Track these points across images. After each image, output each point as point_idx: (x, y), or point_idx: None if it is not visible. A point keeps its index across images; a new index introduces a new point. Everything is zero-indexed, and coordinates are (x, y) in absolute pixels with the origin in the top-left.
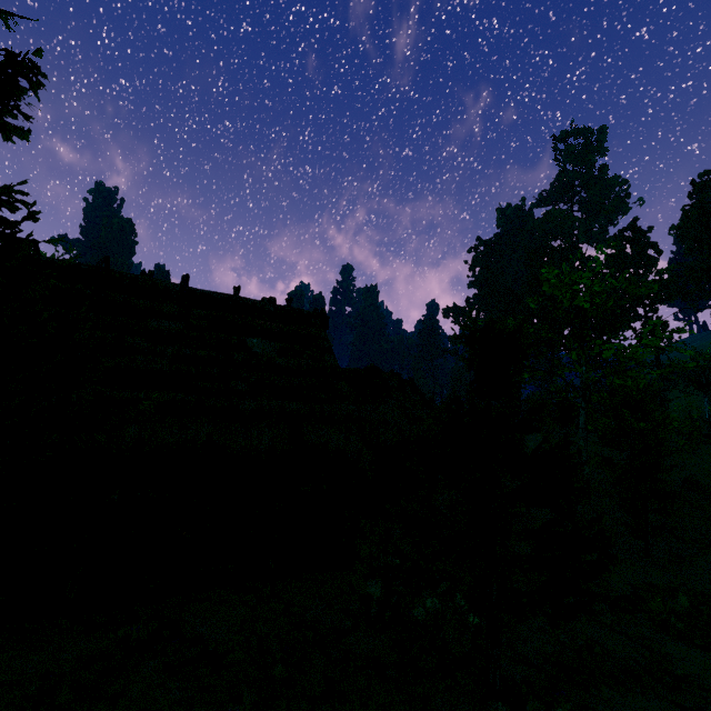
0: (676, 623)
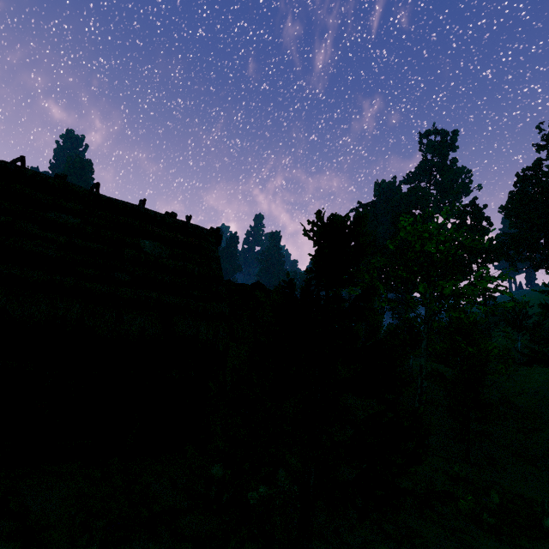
0: (487, 519)
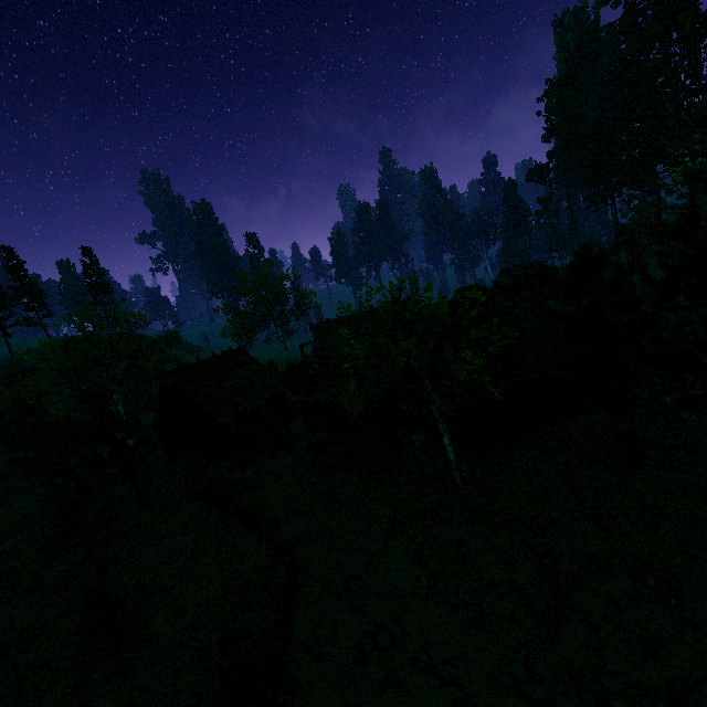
0: None
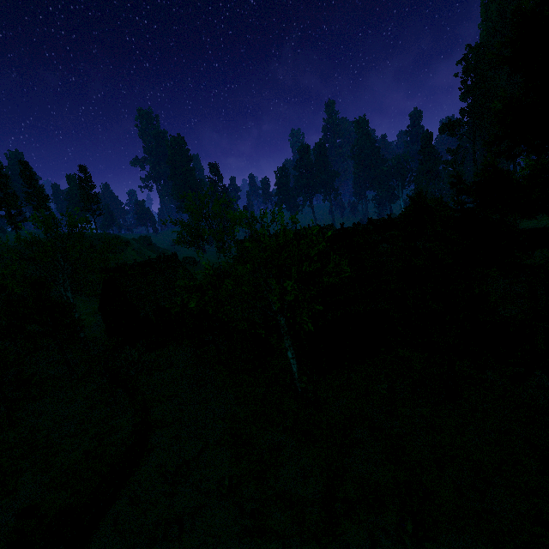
0: None
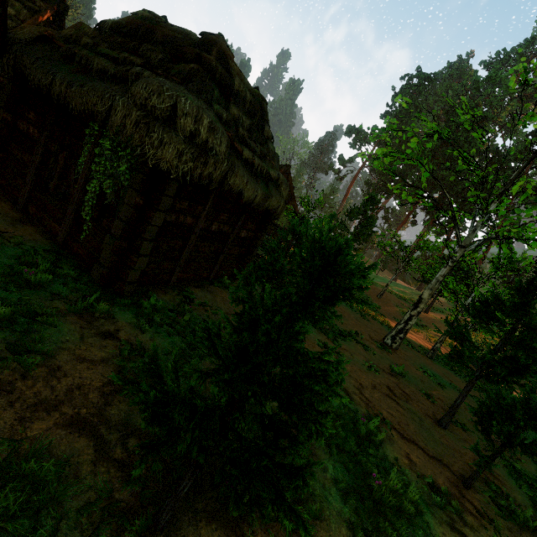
0: None
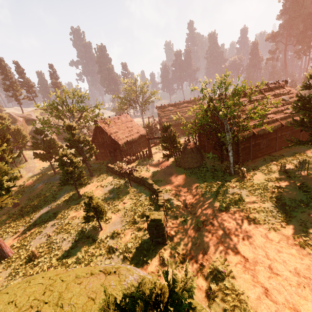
0: None
